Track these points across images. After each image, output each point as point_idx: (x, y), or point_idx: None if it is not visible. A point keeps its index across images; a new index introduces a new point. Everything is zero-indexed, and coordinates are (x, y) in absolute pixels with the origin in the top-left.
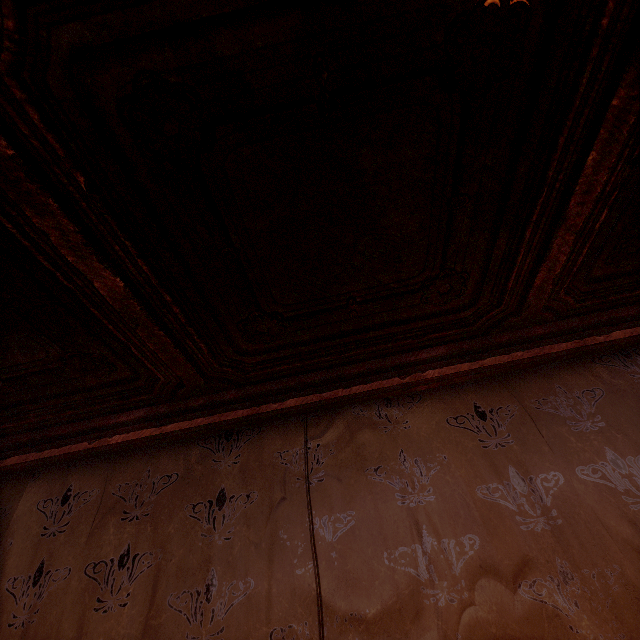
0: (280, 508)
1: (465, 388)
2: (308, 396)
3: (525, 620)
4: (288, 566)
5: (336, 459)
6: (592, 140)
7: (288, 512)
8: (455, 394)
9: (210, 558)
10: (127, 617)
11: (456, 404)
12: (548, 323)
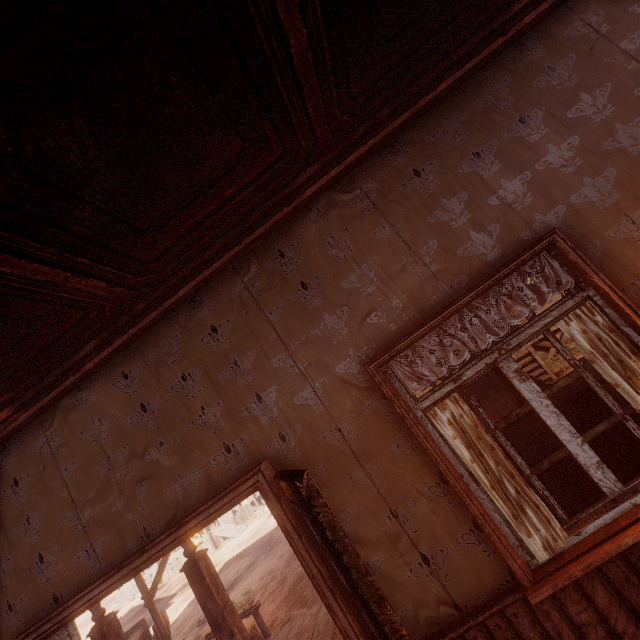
0: (45, 473)
1: (117, 362)
2: (29, 410)
3: (148, 469)
4: (57, 495)
5: (63, 436)
6: None
7: (49, 473)
8: (112, 368)
9: (23, 509)
10: (0, 547)
11: (113, 375)
12: (146, 298)
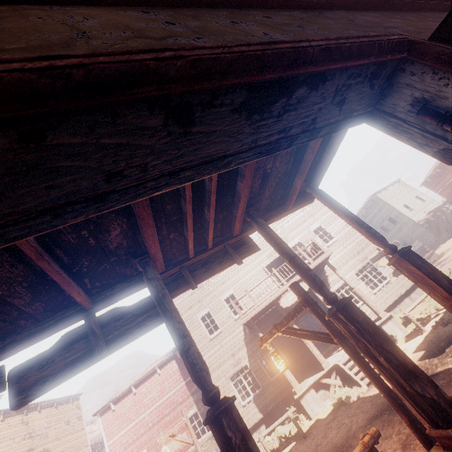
0: None
1: (135, 8)
2: None
3: (168, 46)
4: None
5: None
6: None
7: None
8: (126, 8)
9: None
10: None
11: (126, 10)
12: None
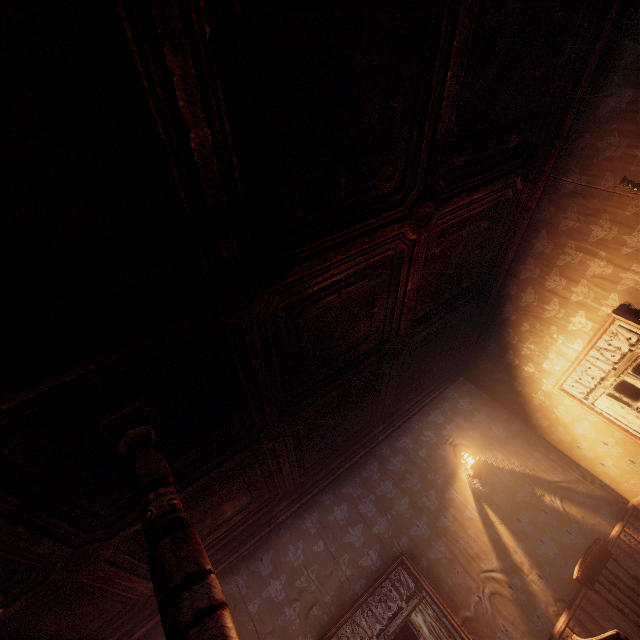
0: None
1: None
2: None
3: None
4: None
5: None
6: (112, 593)
7: None
8: None
9: None
10: None
11: None
12: None
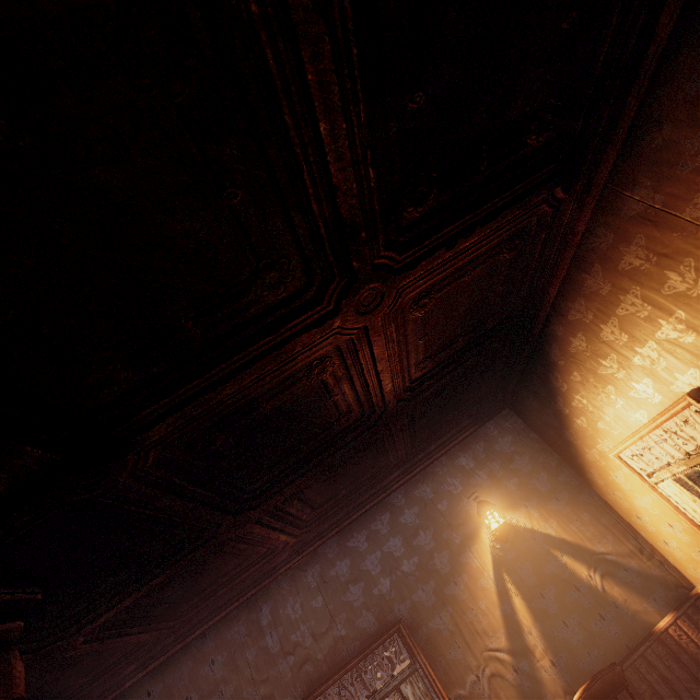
0: None
1: (146, 680)
2: None
3: None
4: None
5: None
6: (105, 655)
7: None
8: (142, 686)
9: None
10: None
11: (141, 692)
12: (176, 632)
